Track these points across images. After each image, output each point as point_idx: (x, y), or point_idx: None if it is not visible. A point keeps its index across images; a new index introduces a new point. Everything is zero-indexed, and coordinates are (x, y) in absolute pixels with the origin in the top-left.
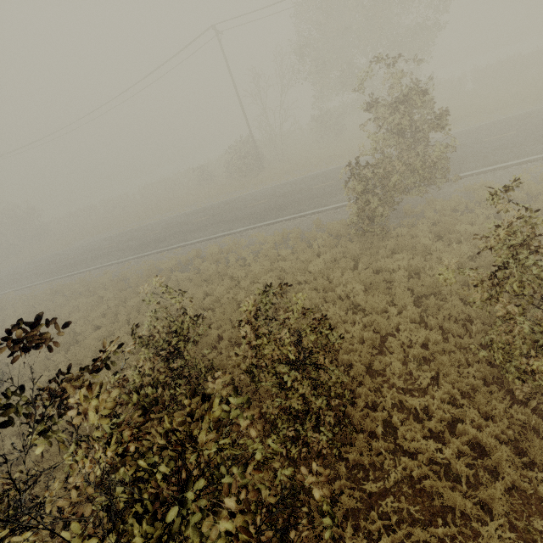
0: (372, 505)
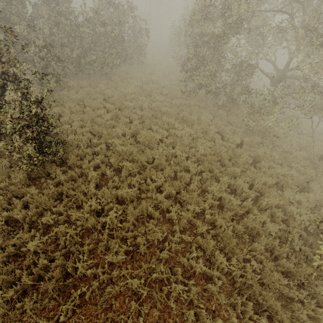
0: None
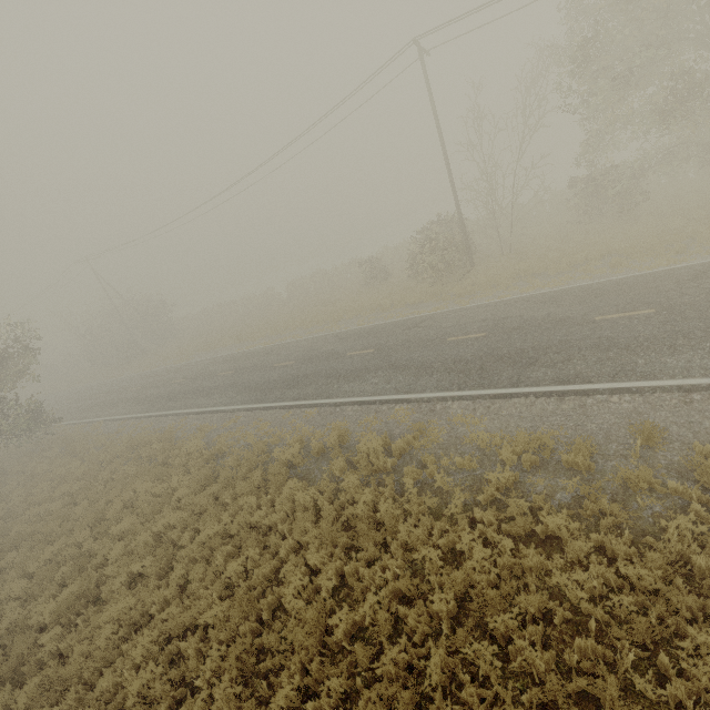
0: None
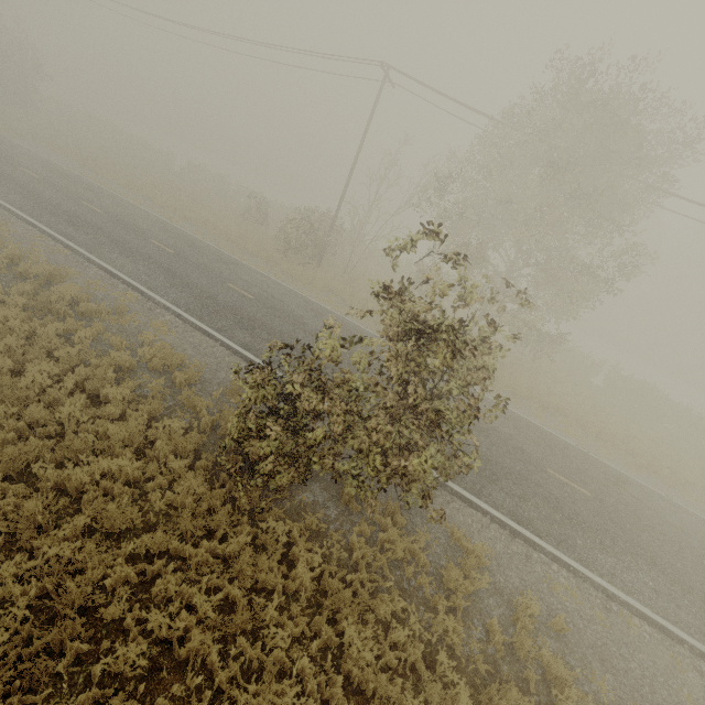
0: None
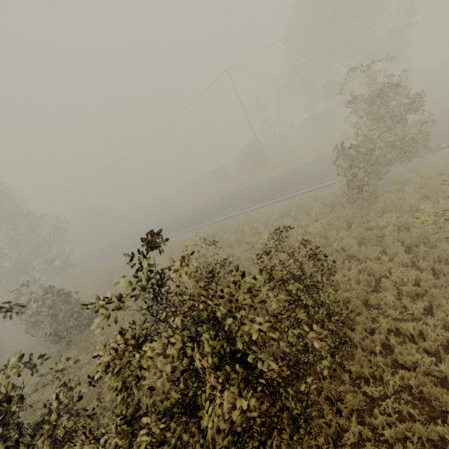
0: (374, 407)
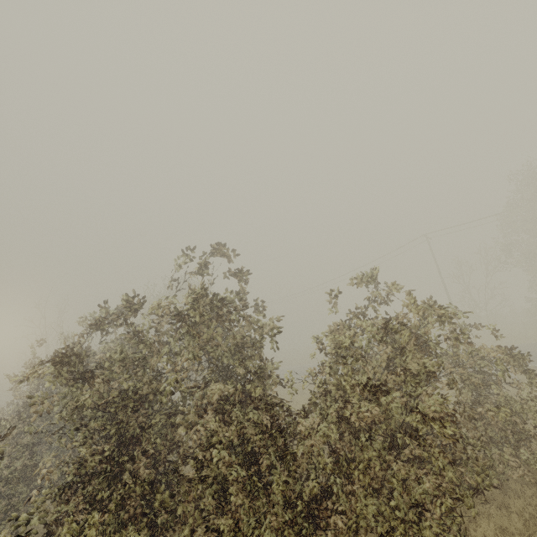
0: None
